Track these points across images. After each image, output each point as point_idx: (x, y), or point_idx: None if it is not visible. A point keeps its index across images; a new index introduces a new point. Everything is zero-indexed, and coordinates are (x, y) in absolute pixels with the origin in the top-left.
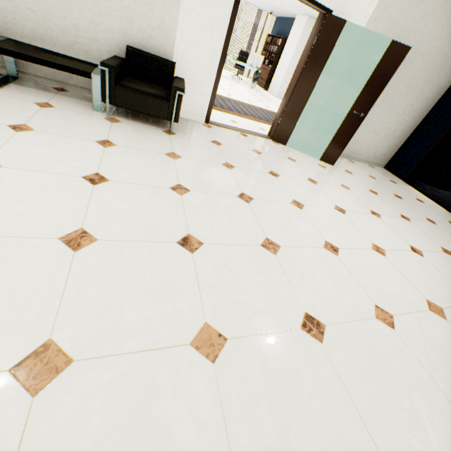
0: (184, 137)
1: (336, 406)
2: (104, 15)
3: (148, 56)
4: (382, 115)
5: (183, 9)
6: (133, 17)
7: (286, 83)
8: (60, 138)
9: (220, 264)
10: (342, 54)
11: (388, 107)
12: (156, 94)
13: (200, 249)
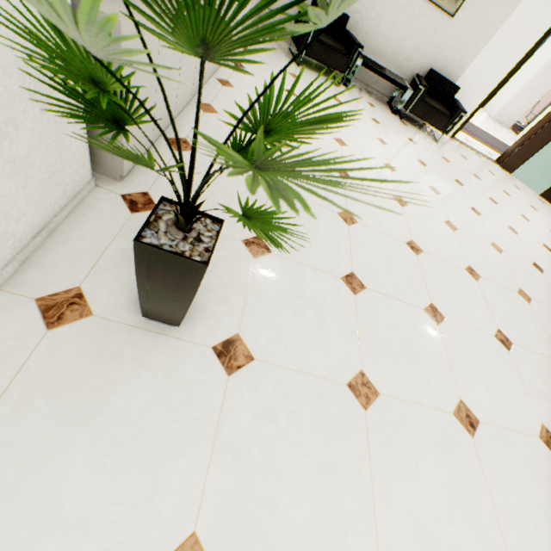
0: (444, 147)
1: (547, 290)
2: (426, 45)
3: (443, 80)
4: None
5: (486, 48)
6: (446, 48)
7: (511, 104)
8: (393, 132)
9: (491, 226)
10: None
11: None
12: (443, 112)
13: (480, 216)
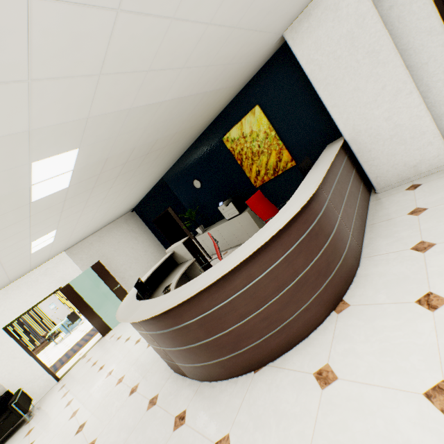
0: (40, 411)
1: None
2: None
3: None
4: (139, 262)
5: None
6: None
7: None
8: None
9: None
10: (86, 283)
11: (137, 259)
12: (3, 419)
13: None
